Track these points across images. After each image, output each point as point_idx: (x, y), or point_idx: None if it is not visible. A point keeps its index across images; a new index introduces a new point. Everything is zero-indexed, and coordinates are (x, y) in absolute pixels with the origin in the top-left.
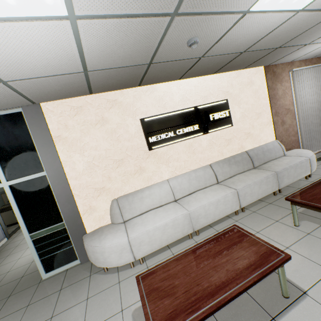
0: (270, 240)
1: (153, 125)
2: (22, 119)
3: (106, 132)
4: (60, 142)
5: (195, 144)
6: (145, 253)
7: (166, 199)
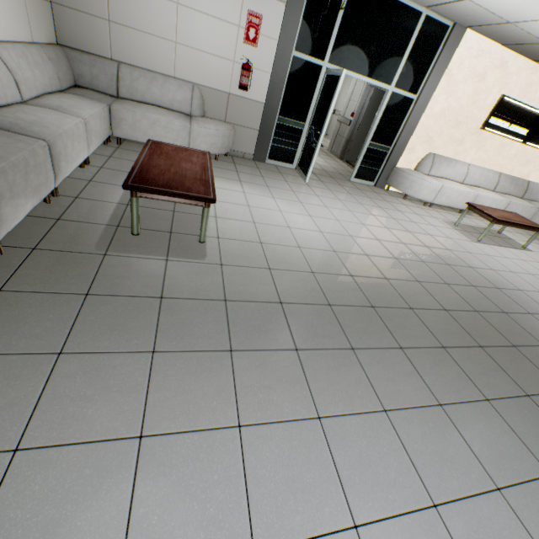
0: (515, 236)
1: (504, 108)
2: (443, 34)
3: (474, 90)
4: (446, 77)
5: (507, 147)
6: (439, 202)
7: (458, 179)
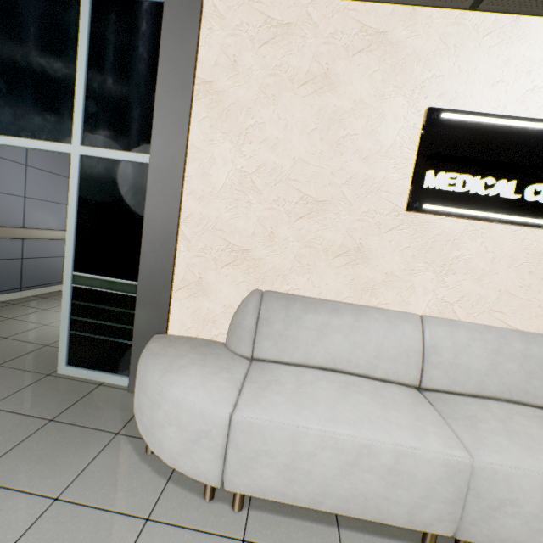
0: None
1: (458, 140)
2: (159, 21)
3: (318, 113)
4: (206, 99)
5: None
6: (259, 489)
7: (393, 369)
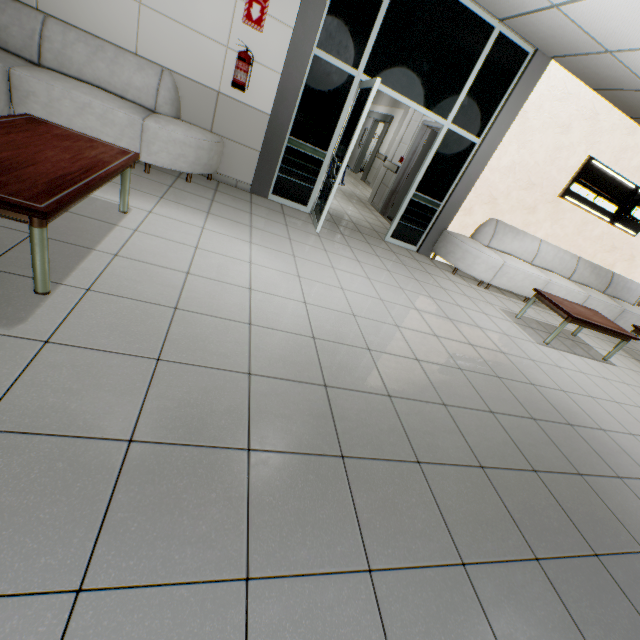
0: (593, 341)
1: (590, 173)
2: (520, 62)
3: (555, 144)
4: (519, 121)
5: (589, 226)
6: (499, 284)
7: (526, 257)
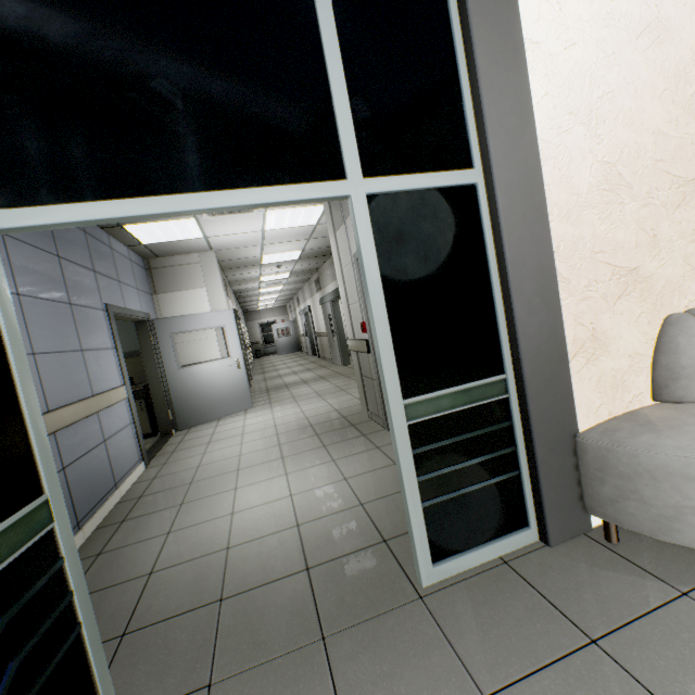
0: None
1: None
2: None
3: (662, 70)
4: (539, 69)
5: None
6: None
7: None
